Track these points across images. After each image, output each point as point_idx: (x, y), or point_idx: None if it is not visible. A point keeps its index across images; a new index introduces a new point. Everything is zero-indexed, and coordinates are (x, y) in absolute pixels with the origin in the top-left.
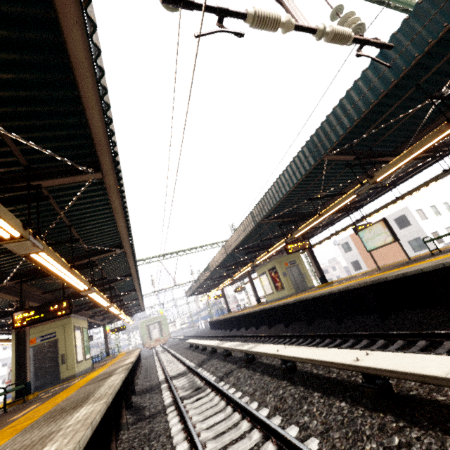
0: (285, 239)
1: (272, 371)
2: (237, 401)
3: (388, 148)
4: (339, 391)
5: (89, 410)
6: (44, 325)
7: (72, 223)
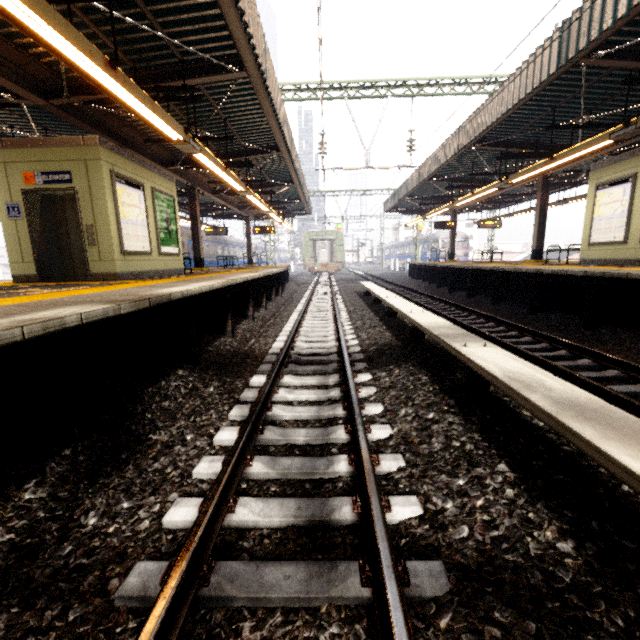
0: None
1: None
2: None
3: None
4: None
5: None
6: (46, 147)
7: None
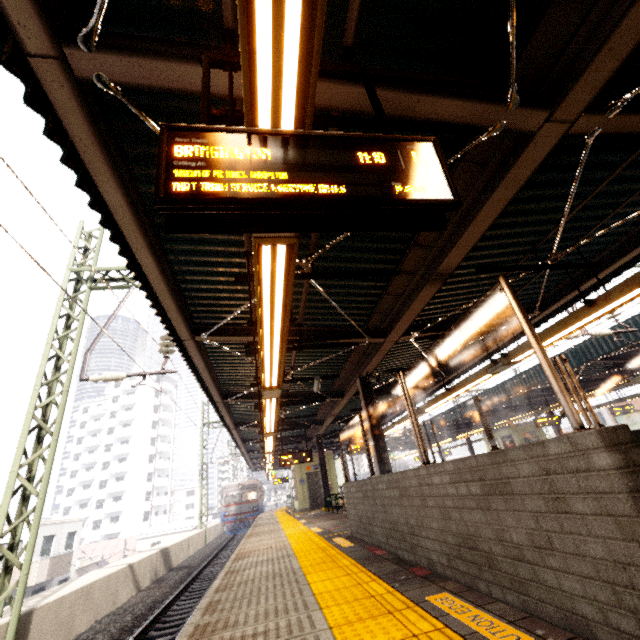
0: (534, 412)
1: None
2: None
3: None
4: None
5: None
6: (314, 456)
7: None
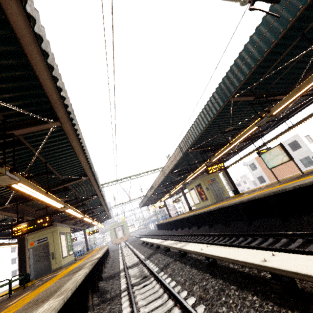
0: (206, 163)
1: (198, 265)
2: (171, 291)
3: (280, 89)
4: (251, 285)
5: (49, 305)
6: (39, 232)
7: (47, 160)
